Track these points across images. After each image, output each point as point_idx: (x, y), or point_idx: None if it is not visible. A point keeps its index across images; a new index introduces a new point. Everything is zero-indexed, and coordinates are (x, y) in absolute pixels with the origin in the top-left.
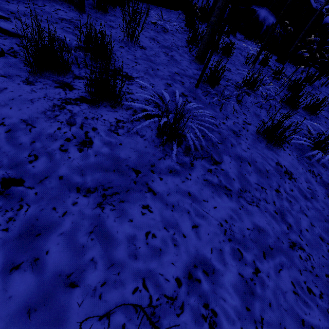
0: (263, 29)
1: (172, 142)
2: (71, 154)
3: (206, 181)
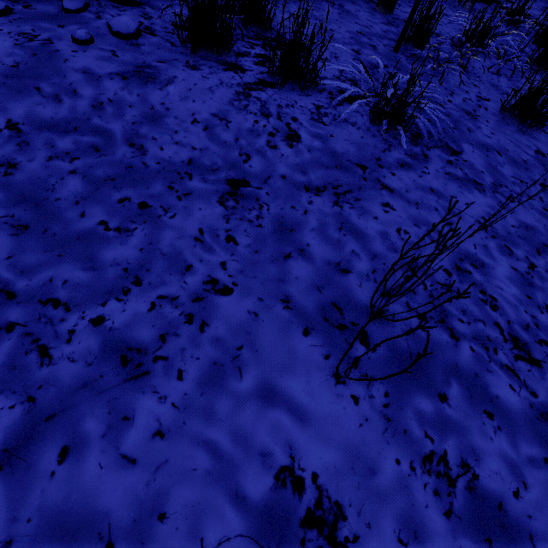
0: None
1: (397, 127)
2: (282, 151)
3: (449, 175)
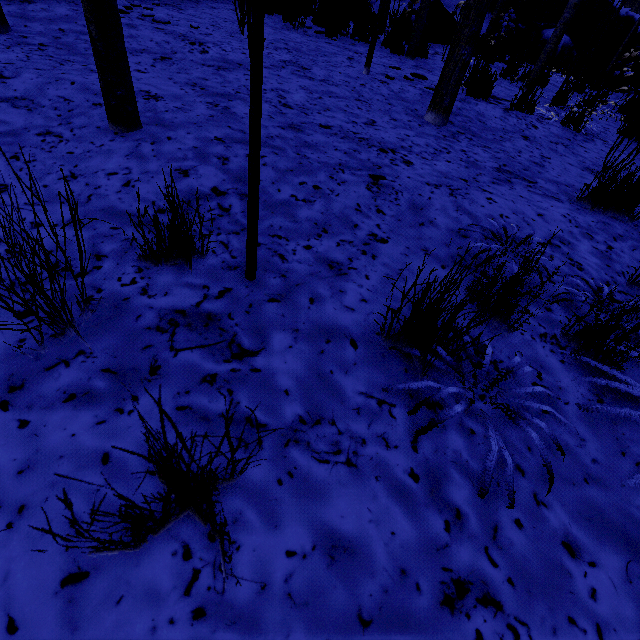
0: (557, 51)
1: (578, 127)
2: (534, 130)
3: (607, 147)
